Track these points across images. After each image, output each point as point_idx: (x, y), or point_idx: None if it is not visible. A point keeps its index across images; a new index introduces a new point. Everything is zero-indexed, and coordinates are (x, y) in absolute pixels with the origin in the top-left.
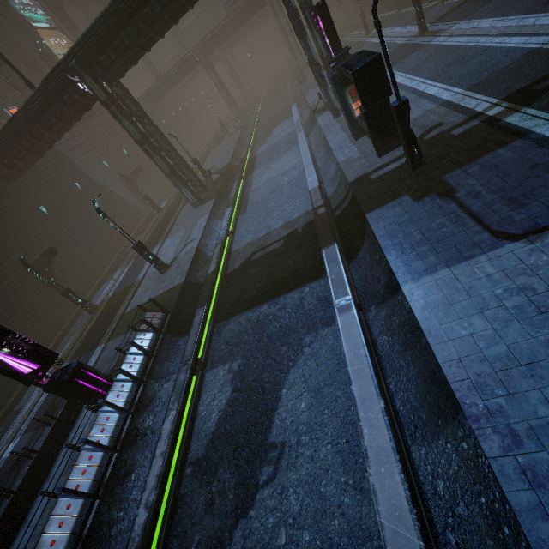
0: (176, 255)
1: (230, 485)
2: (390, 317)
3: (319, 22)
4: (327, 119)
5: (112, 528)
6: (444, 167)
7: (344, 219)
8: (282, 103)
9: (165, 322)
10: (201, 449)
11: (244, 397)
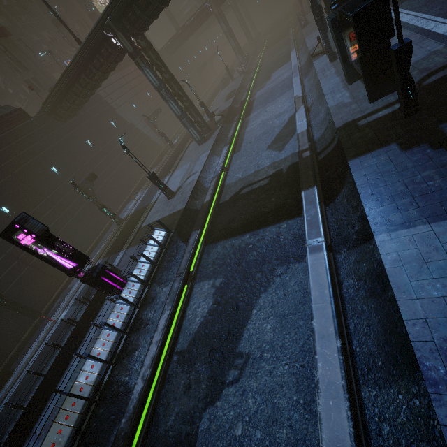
0: (181, 184)
1: (204, 377)
2: (359, 263)
3: None
4: (323, 63)
5: (120, 387)
6: (442, 115)
7: (327, 163)
8: (283, 48)
9: (168, 240)
10: (185, 344)
11: (221, 310)
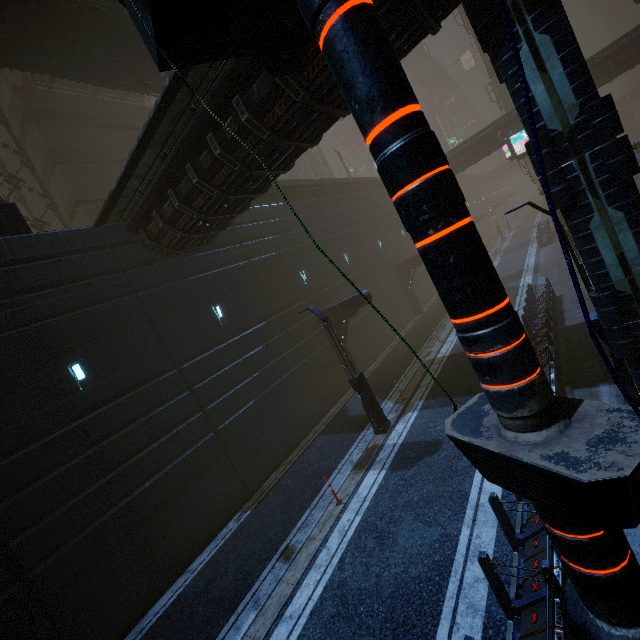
0: None
1: None
2: None
3: (639, 128)
4: None
5: None
6: None
7: None
8: None
9: None
10: None
11: None
